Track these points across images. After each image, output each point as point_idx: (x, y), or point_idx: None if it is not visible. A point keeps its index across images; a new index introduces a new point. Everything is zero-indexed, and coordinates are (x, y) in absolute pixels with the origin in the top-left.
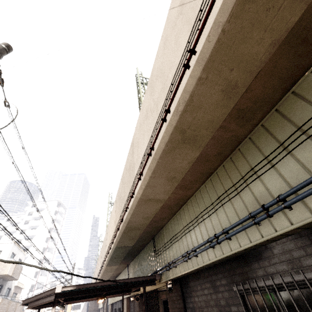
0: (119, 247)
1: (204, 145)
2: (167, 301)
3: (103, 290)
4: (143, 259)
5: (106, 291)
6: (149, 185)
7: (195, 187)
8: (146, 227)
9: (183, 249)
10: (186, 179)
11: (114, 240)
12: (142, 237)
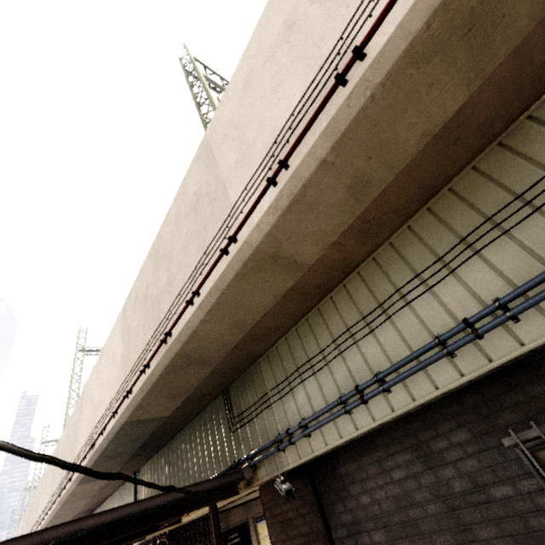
0: (132, 422)
1: (489, 73)
2: (226, 534)
3: (98, 539)
4: (189, 446)
5: (108, 538)
6: (302, 200)
7: (383, 235)
8: (225, 358)
9: (333, 389)
10: (386, 197)
11: (124, 403)
12: (202, 389)
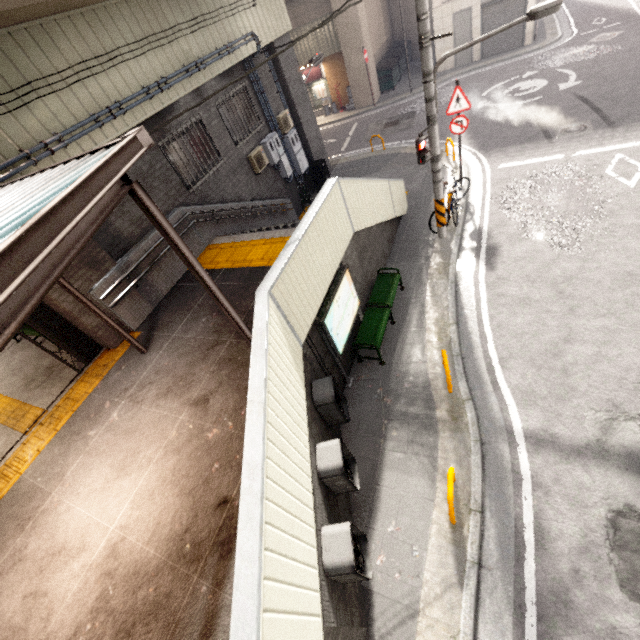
0: None
1: None
2: None
3: None
4: None
5: None
6: None
7: None
8: None
9: (81, 109)
10: None
11: None
12: None
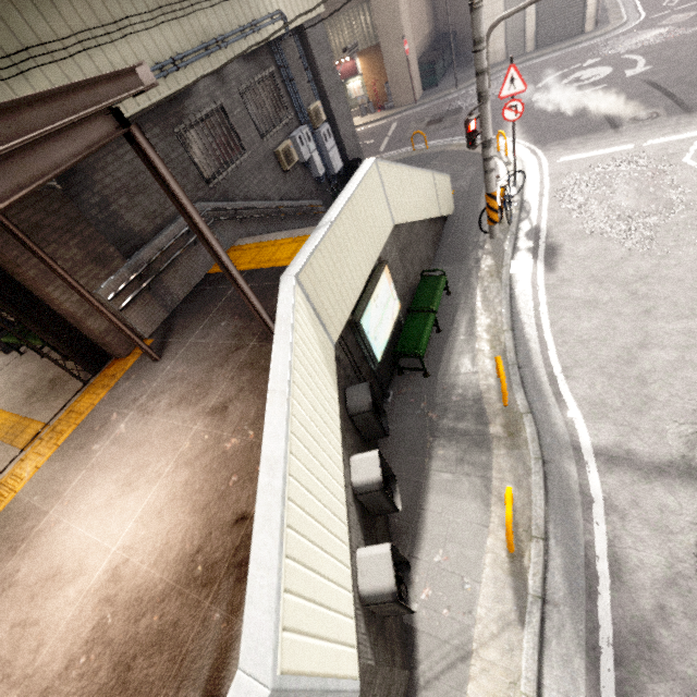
0: None
1: None
2: None
3: None
4: None
5: None
6: None
7: None
8: None
9: None
10: None
11: None
12: None
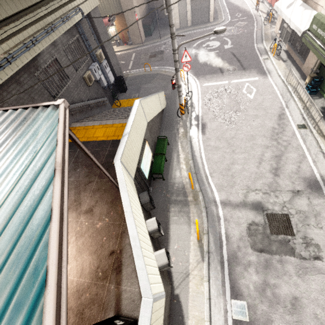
0: None
1: None
2: None
3: None
4: None
5: None
6: None
7: None
8: None
9: None
10: None
11: None
12: None
